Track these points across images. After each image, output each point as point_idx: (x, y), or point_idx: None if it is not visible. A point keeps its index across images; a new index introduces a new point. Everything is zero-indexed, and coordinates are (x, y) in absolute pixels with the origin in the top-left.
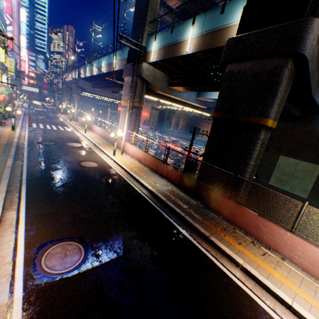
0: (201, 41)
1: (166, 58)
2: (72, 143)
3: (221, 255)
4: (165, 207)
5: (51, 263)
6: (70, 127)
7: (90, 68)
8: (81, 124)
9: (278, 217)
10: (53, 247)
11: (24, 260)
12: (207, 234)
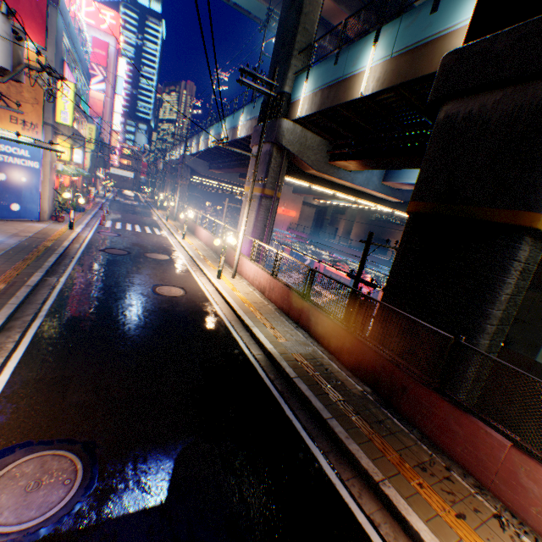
0: (389, 69)
1: (323, 108)
2: (155, 253)
3: None
4: (290, 392)
5: None
6: (163, 229)
7: (206, 137)
8: (182, 225)
9: None
10: (22, 460)
11: None
12: (377, 474)
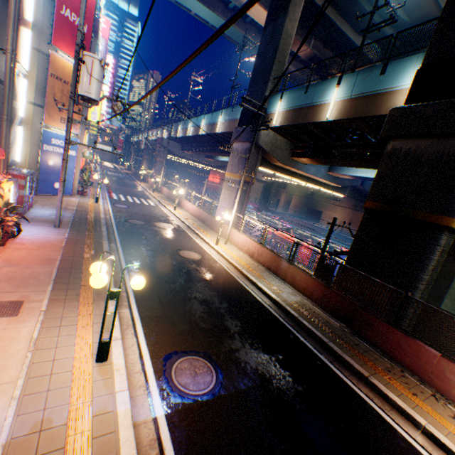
0: (348, 106)
1: (295, 123)
2: (162, 223)
3: (389, 407)
4: (297, 326)
5: (183, 380)
6: (154, 200)
7: (184, 126)
8: (166, 197)
9: None
10: (179, 360)
11: (153, 371)
12: (365, 372)
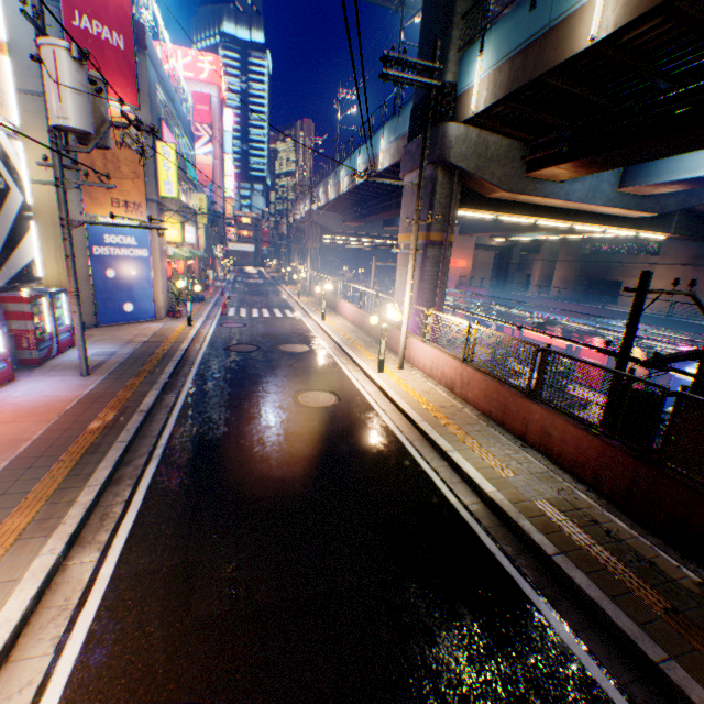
0: None
1: (516, 86)
2: (291, 344)
3: None
4: (553, 585)
5: None
6: (296, 309)
7: (335, 180)
8: (318, 301)
9: None
10: None
11: None
12: None
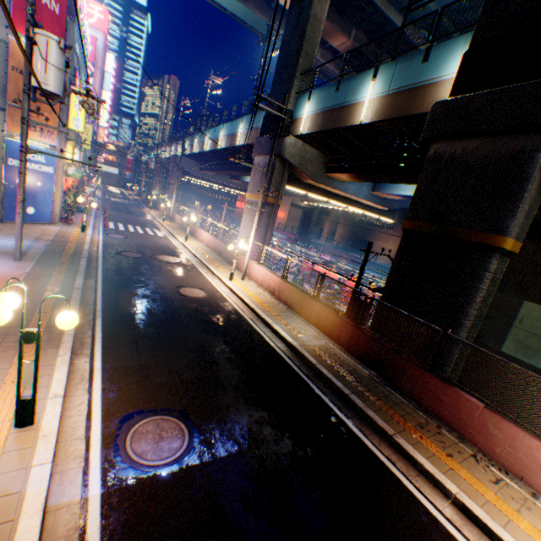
0: (386, 103)
1: (325, 128)
2: (166, 256)
3: (415, 472)
4: (315, 375)
5: (140, 447)
6: (163, 230)
7: (201, 140)
8: (179, 226)
9: (525, 414)
10: (142, 422)
11: (101, 437)
12: (390, 430)
